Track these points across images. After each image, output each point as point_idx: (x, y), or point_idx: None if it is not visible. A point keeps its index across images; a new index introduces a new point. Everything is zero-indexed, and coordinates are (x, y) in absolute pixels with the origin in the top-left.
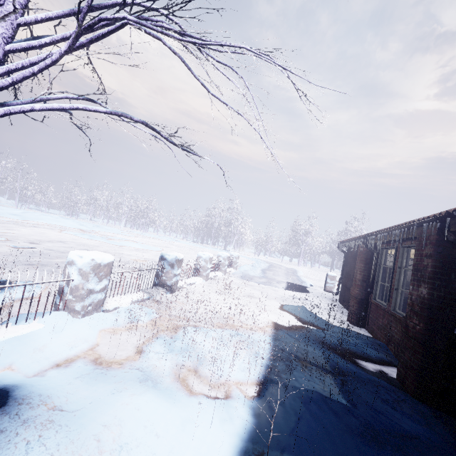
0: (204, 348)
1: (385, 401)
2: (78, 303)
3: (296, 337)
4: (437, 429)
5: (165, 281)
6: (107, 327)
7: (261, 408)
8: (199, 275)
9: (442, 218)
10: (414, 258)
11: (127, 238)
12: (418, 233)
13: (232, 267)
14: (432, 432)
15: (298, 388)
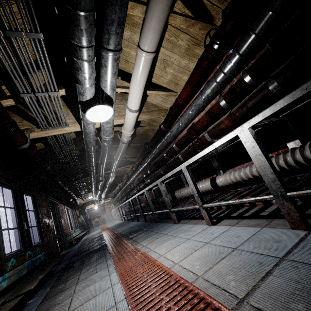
0: None
1: None
2: None
3: None
4: None
5: None
6: None
7: None
8: None
9: None
10: None
11: None
12: None
13: None
14: None
15: None
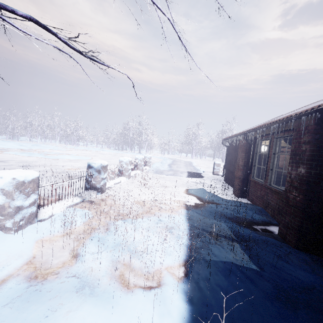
0: (134, 241)
1: (279, 257)
2: (8, 220)
3: (203, 214)
4: (320, 273)
5: (95, 185)
6: (43, 236)
7: (192, 291)
8: (123, 175)
9: (322, 109)
10: (292, 145)
11: (62, 152)
12: (296, 125)
13: (147, 165)
14: (319, 278)
15: (217, 262)
